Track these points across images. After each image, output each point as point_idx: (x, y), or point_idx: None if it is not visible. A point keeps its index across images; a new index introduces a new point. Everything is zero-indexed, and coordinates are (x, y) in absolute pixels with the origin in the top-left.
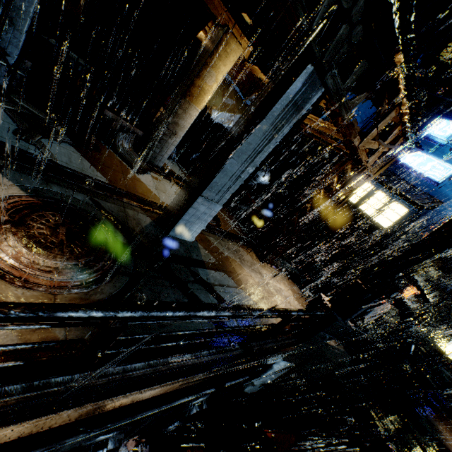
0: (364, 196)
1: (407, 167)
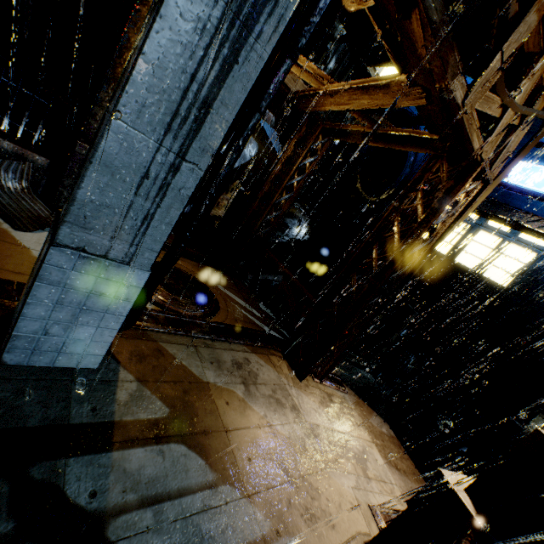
0: (457, 242)
1: (519, 189)
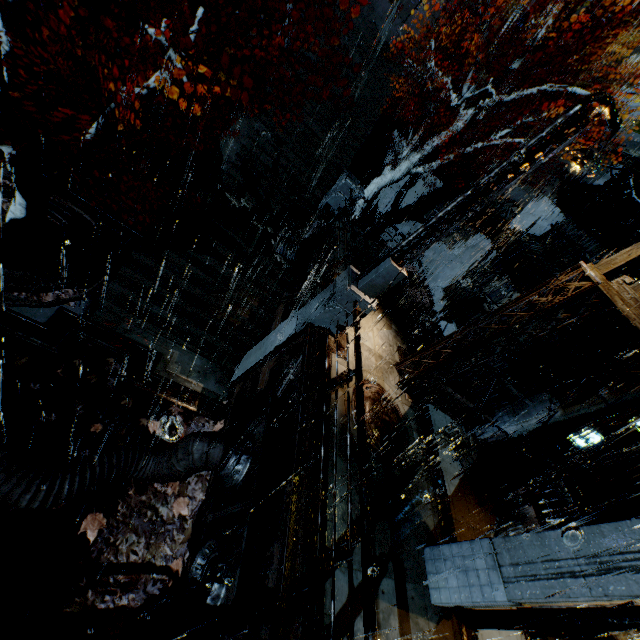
0: None
1: None
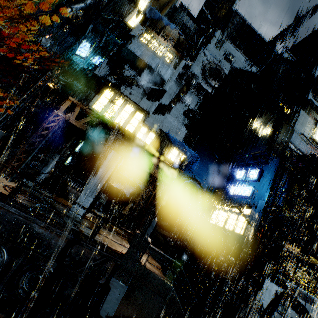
0: (225, 220)
1: (234, 195)
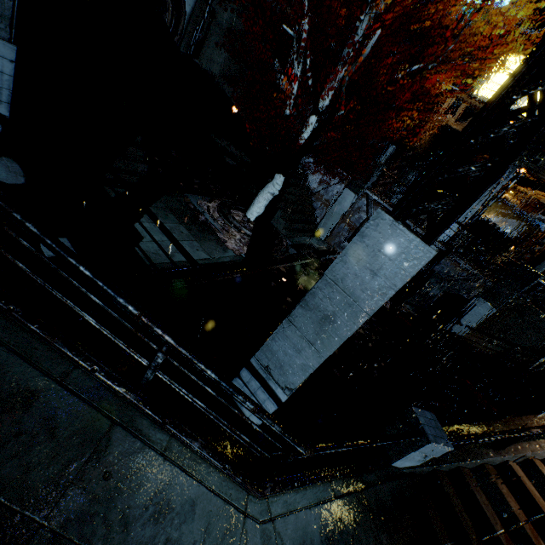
0: None
1: None
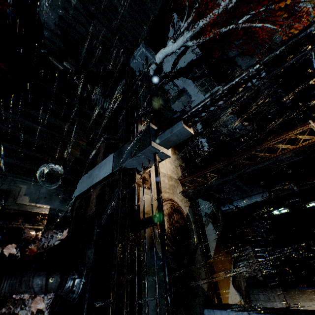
0: None
1: None
